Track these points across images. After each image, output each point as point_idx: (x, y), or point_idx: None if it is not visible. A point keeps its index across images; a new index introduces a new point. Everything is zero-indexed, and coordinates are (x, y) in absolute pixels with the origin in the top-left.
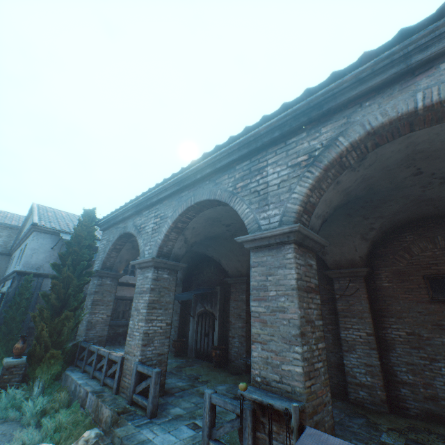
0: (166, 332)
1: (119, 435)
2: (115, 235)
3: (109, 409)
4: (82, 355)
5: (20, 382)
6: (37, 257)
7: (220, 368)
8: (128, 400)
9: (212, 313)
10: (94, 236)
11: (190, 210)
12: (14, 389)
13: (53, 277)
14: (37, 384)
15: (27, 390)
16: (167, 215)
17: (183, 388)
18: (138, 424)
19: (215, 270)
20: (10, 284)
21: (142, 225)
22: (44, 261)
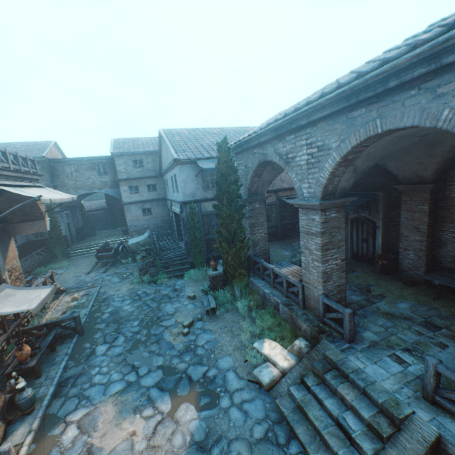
0: (341, 267)
1: (331, 359)
2: (252, 162)
3: (305, 325)
4: (256, 266)
5: (223, 285)
6: (189, 187)
7: (388, 275)
8: (319, 320)
9: (370, 219)
10: (236, 170)
11: (370, 138)
12: (222, 290)
13: (216, 214)
14: (236, 289)
15: (230, 290)
16: (328, 145)
17: (361, 304)
18: (340, 348)
19: (372, 171)
20: (178, 208)
21: (289, 155)
22: (195, 189)
